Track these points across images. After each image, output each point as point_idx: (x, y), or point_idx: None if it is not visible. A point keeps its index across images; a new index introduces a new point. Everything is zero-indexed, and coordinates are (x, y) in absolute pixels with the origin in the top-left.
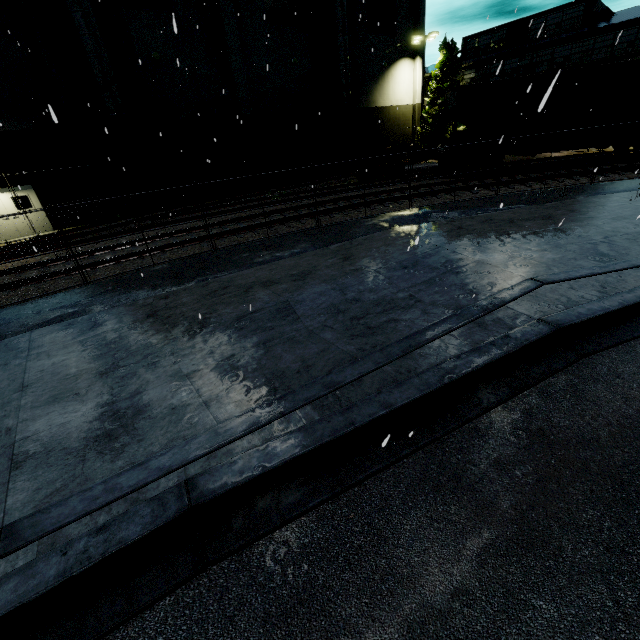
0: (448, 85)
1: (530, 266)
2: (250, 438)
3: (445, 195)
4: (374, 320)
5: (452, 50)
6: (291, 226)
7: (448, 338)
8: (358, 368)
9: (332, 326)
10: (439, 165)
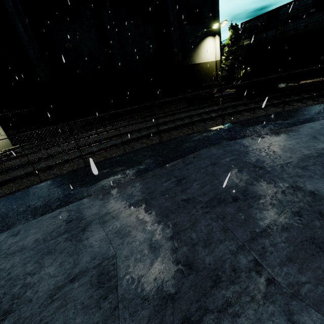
0: (235, 48)
1: None
2: None
3: (246, 113)
4: None
5: (236, 29)
6: (142, 142)
7: None
8: None
9: None
10: (236, 93)
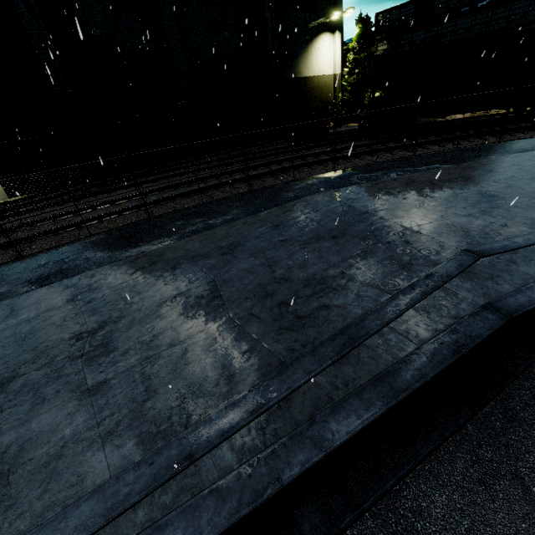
0: (364, 56)
1: (461, 234)
2: (147, 505)
3: (367, 157)
4: (304, 306)
5: (367, 24)
6: (225, 191)
7: (387, 332)
8: (286, 380)
9: (259, 315)
10: (359, 128)
